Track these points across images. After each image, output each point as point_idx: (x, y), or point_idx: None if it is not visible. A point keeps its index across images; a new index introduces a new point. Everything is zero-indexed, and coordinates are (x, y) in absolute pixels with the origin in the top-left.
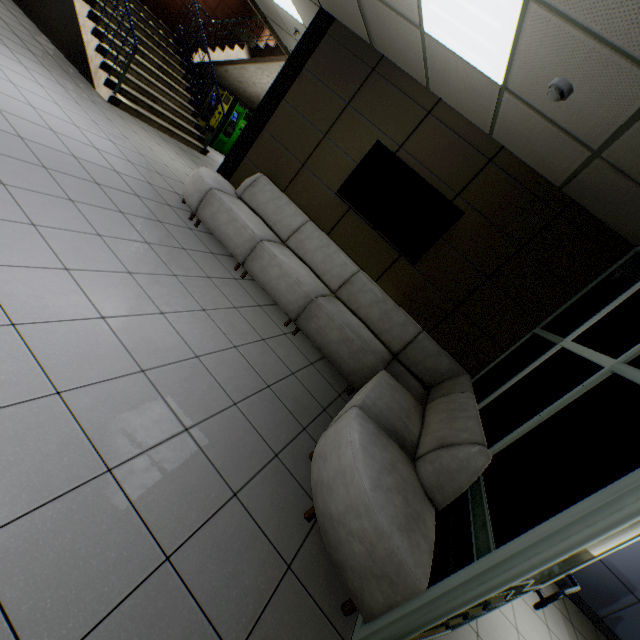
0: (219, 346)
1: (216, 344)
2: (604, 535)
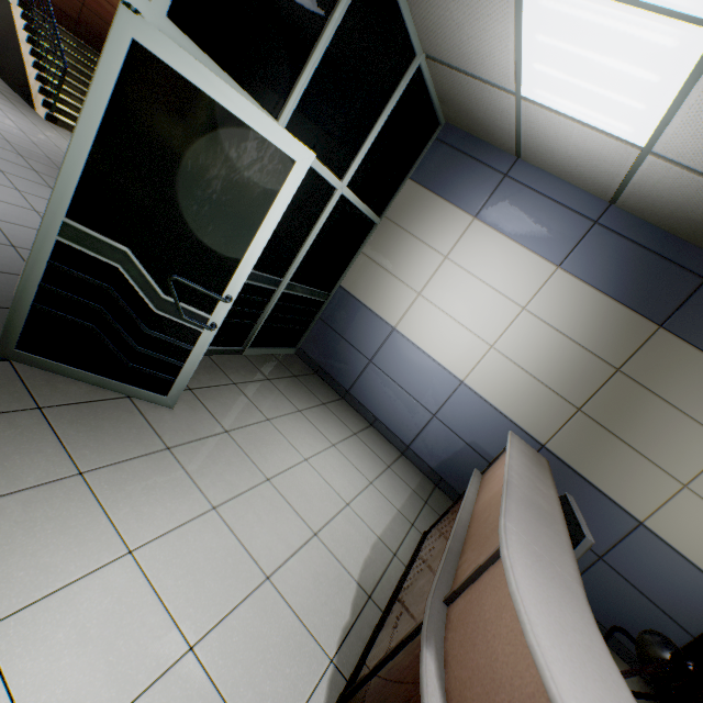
0: (33, 227)
1: (29, 225)
2: (80, 126)
